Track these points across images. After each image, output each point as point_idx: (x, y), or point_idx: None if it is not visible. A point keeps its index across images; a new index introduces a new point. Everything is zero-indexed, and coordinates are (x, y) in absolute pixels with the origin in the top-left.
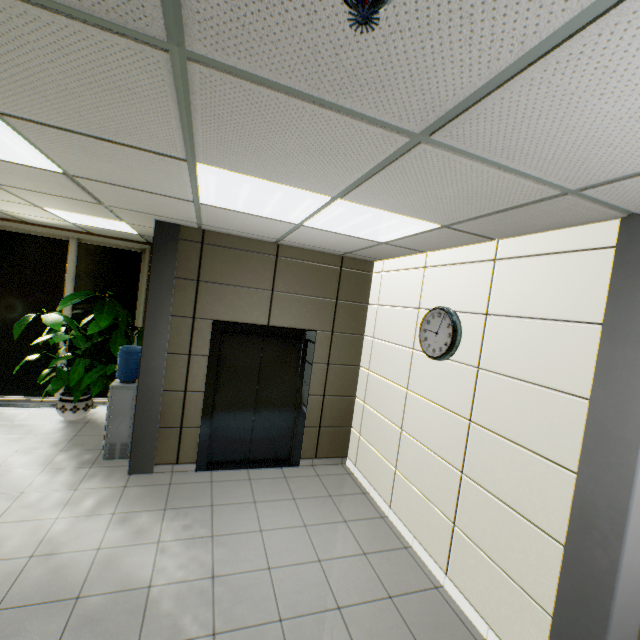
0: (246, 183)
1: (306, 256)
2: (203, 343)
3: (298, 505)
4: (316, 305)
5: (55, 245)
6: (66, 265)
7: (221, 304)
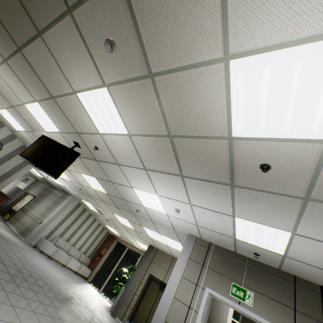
0: (149, 230)
1: None
2: (145, 279)
3: None
4: None
5: (138, 255)
6: (137, 261)
7: (154, 269)
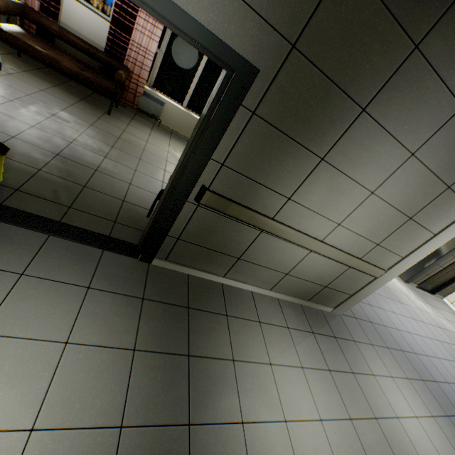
0: None
1: None
2: None
3: (450, 315)
4: None
5: None
6: None
7: None
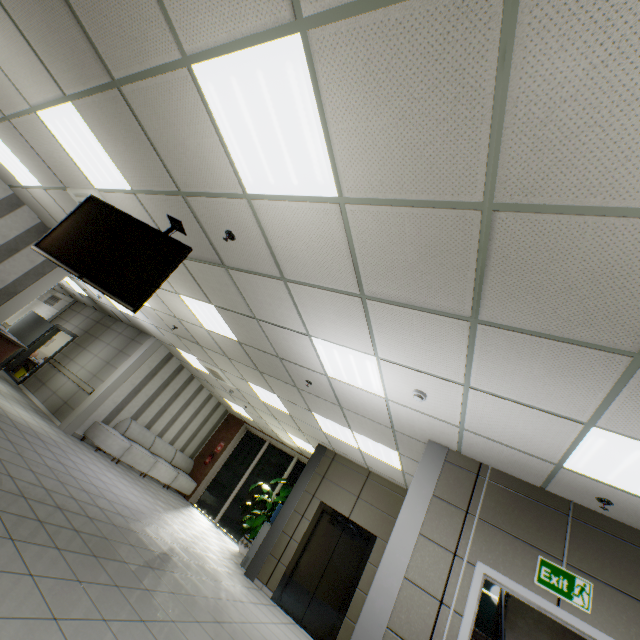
0: (326, 421)
1: (384, 483)
2: (311, 512)
3: None
4: (382, 517)
5: (288, 457)
6: (287, 469)
7: (329, 493)
